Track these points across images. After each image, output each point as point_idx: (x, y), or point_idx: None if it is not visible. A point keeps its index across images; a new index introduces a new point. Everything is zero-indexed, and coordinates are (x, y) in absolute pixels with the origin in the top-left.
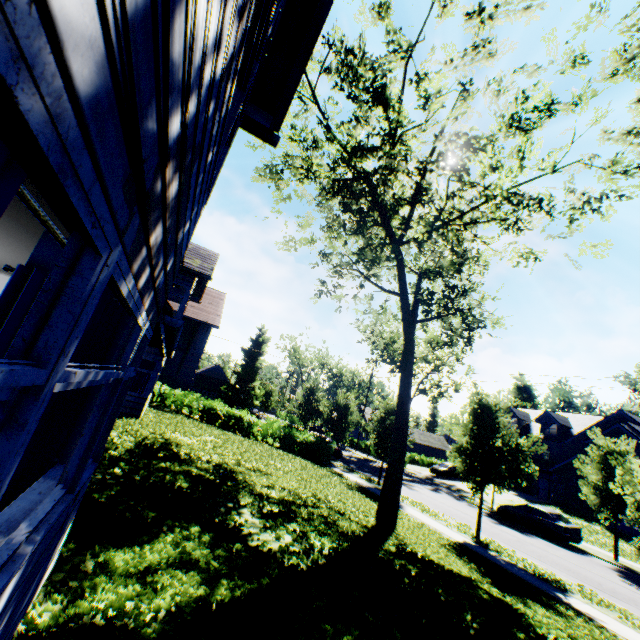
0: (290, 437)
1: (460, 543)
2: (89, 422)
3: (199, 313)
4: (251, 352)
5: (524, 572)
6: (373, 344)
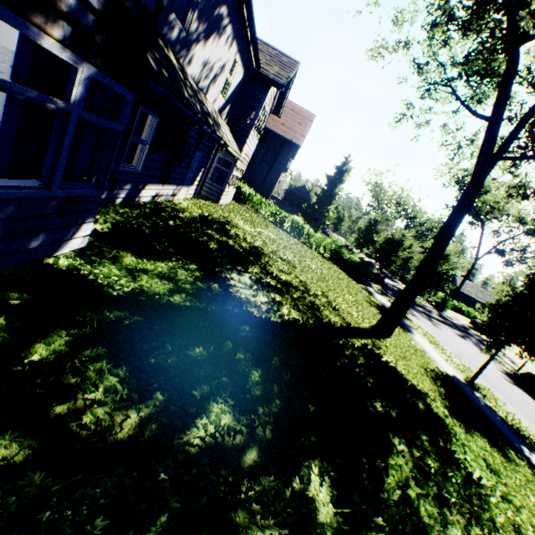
0: (338, 253)
1: (447, 375)
2: (51, 143)
3: (287, 132)
4: (332, 179)
5: (499, 419)
6: (459, 191)
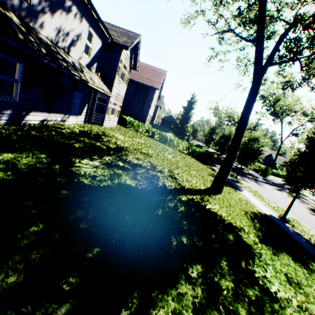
0: (191, 149)
1: (265, 214)
2: None
3: (149, 82)
4: (186, 108)
5: (305, 241)
6: (262, 102)
